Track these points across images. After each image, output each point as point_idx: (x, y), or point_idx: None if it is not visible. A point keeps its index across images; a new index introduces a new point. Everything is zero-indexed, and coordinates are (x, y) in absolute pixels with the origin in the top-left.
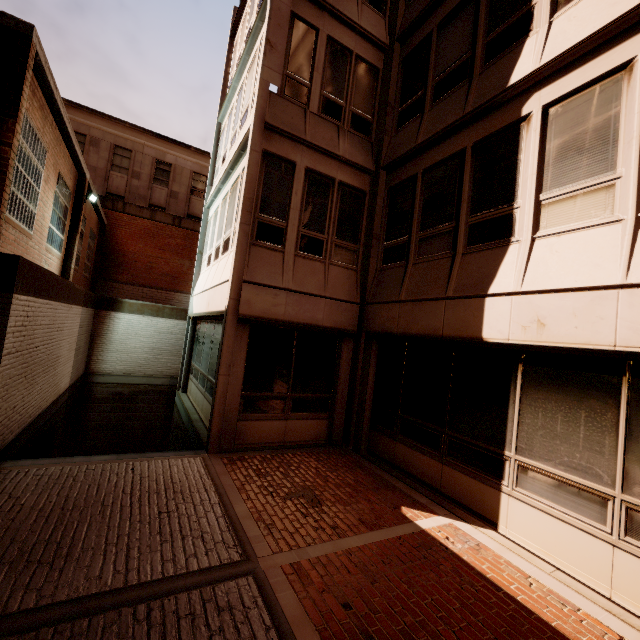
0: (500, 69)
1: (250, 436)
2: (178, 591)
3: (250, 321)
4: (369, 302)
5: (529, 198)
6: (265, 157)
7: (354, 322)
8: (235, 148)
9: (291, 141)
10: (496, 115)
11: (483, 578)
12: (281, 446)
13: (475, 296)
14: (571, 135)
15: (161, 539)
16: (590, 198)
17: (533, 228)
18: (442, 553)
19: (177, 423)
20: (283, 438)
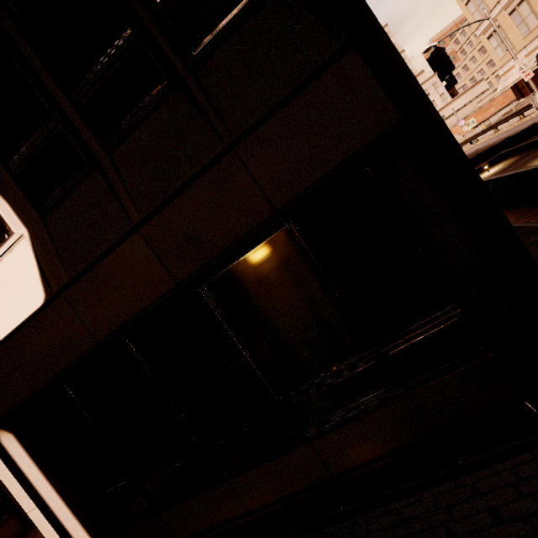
0: None
1: None
2: None
3: None
4: None
5: None
6: None
7: None
8: None
9: None
10: None
11: None
12: None
13: None
14: None
15: None
16: None
17: None
18: None
19: None
20: None
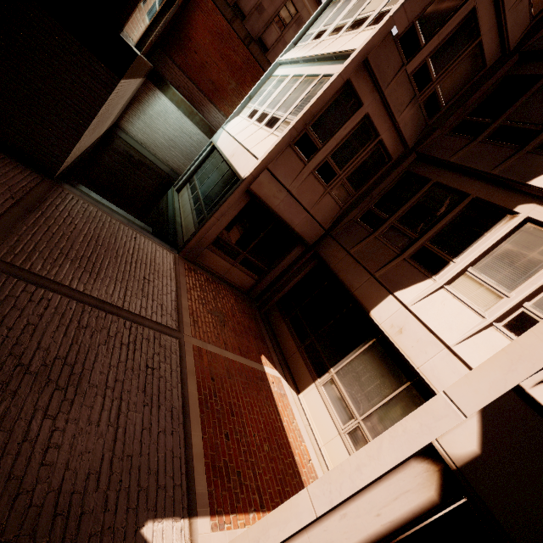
0: (538, 164)
1: (207, 260)
2: (145, 326)
3: (253, 196)
4: (332, 235)
5: (464, 263)
6: (345, 86)
7: (314, 239)
8: (332, 47)
9: (373, 85)
10: (504, 193)
11: (276, 407)
12: (220, 277)
13: (387, 289)
14: (518, 250)
15: (142, 294)
16: (486, 293)
17: (448, 281)
18: (266, 387)
19: (162, 210)
20: (224, 274)
